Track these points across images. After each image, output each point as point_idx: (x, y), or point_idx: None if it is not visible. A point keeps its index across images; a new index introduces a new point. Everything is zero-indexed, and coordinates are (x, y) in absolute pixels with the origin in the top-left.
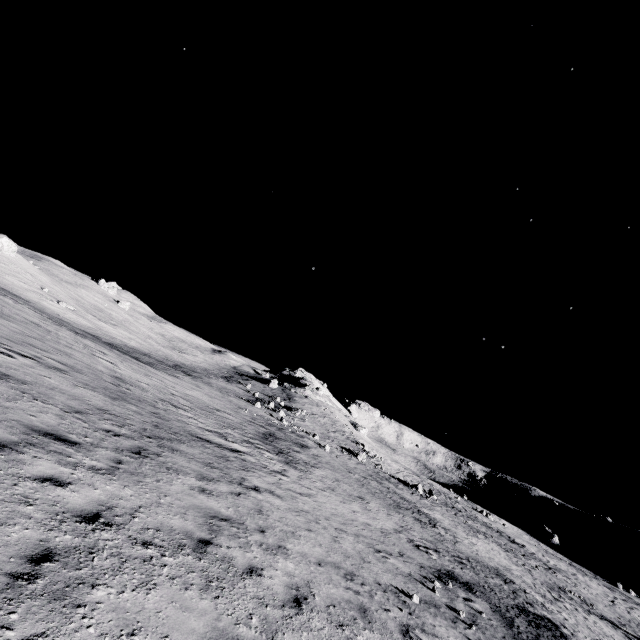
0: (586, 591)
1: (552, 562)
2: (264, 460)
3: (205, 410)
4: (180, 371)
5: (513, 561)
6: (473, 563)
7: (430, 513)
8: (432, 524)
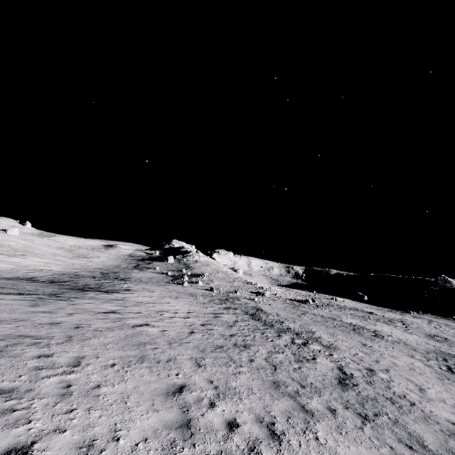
0: (427, 328)
1: (391, 316)
2: (342, 362)
3: (228, 326)
4: (115, 279)
5: (403, 331)
6: (447, 358)
7: (349, 321)
8: (375, 333)
